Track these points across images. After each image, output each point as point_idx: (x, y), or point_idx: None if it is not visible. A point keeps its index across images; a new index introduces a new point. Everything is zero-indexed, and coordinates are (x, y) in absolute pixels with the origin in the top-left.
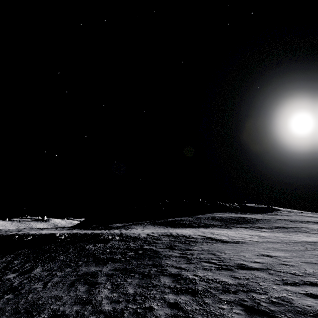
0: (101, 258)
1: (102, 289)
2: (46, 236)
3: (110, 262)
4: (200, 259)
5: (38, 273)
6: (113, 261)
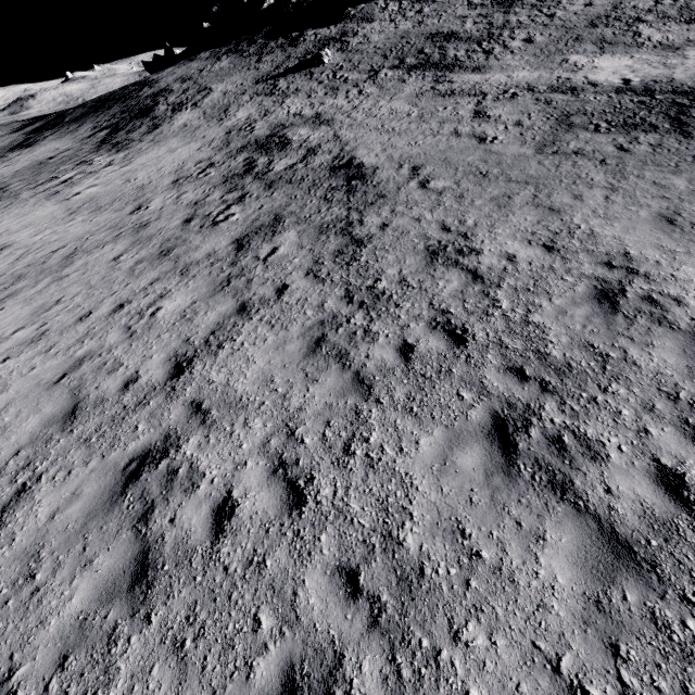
0: None
1: None
2: None
3: None
4: None
5: None
6: None
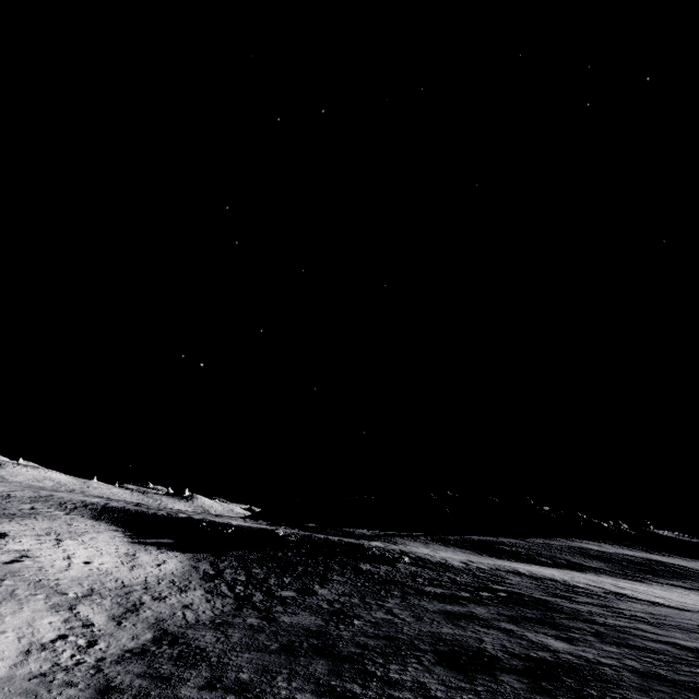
0: (429, 591)
1: (540, 638)
2: (260, 531)
3: (463, 601)
4: (676, 626)
5: (335, 597)
6: (468, 601)
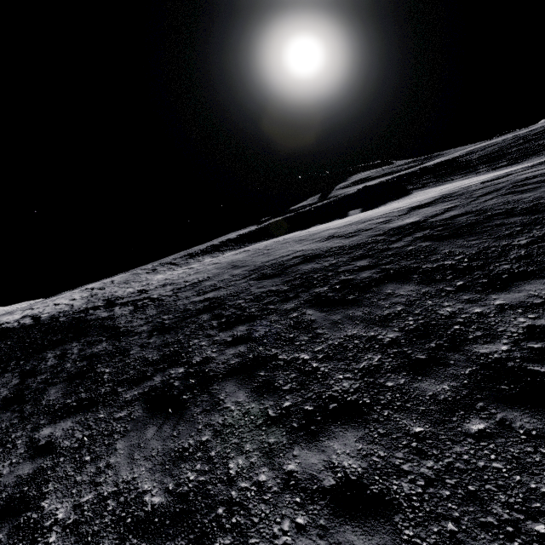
0: None
1: None
2: (363, 190)
3: None
4: None
5: None
6: None
